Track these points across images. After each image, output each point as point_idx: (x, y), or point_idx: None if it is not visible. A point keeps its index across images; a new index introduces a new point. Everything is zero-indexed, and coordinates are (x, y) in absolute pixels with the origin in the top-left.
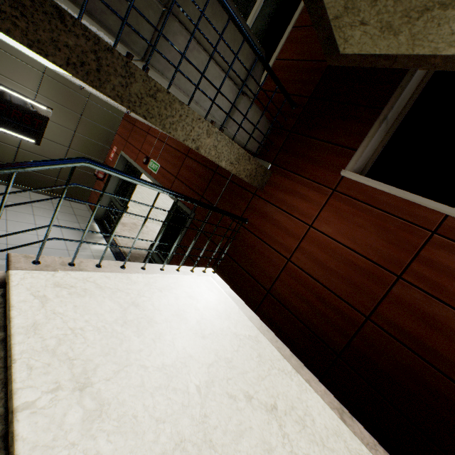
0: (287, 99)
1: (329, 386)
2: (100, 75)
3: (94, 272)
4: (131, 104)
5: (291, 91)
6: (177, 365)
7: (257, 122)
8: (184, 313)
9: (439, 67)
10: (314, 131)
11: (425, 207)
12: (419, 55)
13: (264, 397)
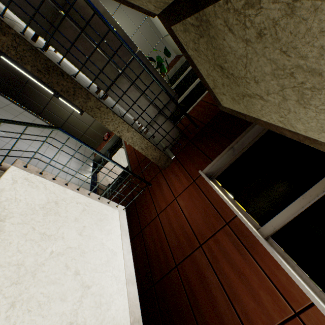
0: (192, 122)
1: (141, 303)
2: (74, 97)
3: (49, 180)
4: (87, 109)
5: (200, 119)
6: (51, 237)
7: (169, 131)
8: (80, 219)
9: (265, 126)
10: (200, 144)
11: (229, 206)
12: (253, 117)
13: (87, 279)
